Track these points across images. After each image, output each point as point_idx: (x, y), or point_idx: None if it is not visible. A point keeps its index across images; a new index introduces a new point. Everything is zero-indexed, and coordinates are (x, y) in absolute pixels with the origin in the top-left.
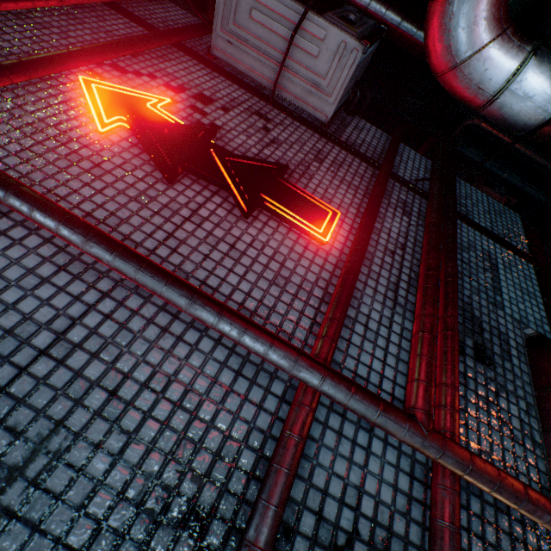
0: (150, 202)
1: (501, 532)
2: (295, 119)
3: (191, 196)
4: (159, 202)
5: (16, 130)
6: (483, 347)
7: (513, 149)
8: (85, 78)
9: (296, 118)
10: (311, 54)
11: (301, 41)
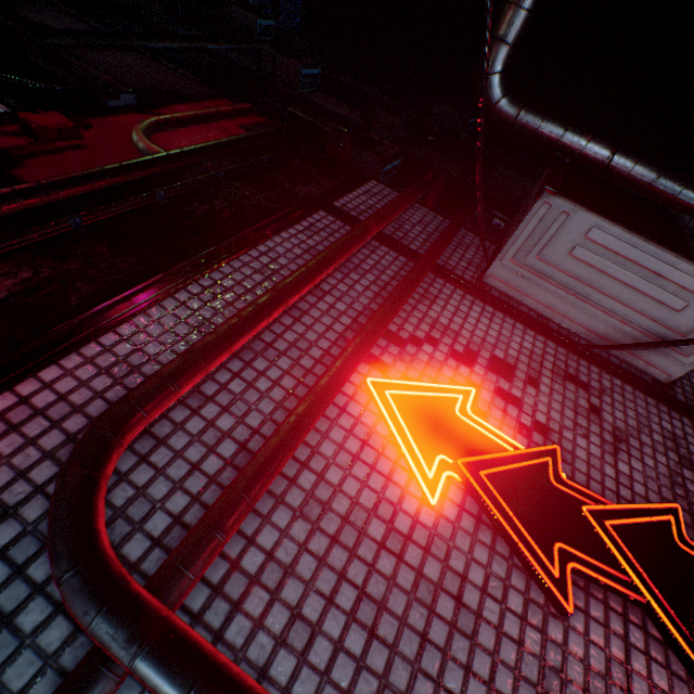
0: (563, 689)
1: None
2: (612, 373)
3: (602, 641)
4: (574, 683)
5: (335, 542)
6: None
7: None
8: (373, 380)
9: (610, 369)
10: (668, 306)
11: (655, 290)
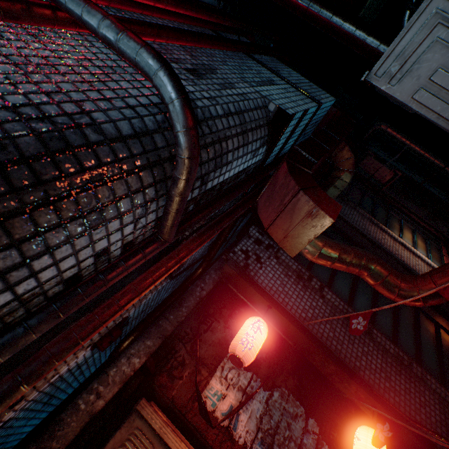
0: None
1: (78, 75)
2: None
3: None
4: None
5: None
6: (201, 74)
7: (414, 151)
8: None
9: None
10: None
11: None
